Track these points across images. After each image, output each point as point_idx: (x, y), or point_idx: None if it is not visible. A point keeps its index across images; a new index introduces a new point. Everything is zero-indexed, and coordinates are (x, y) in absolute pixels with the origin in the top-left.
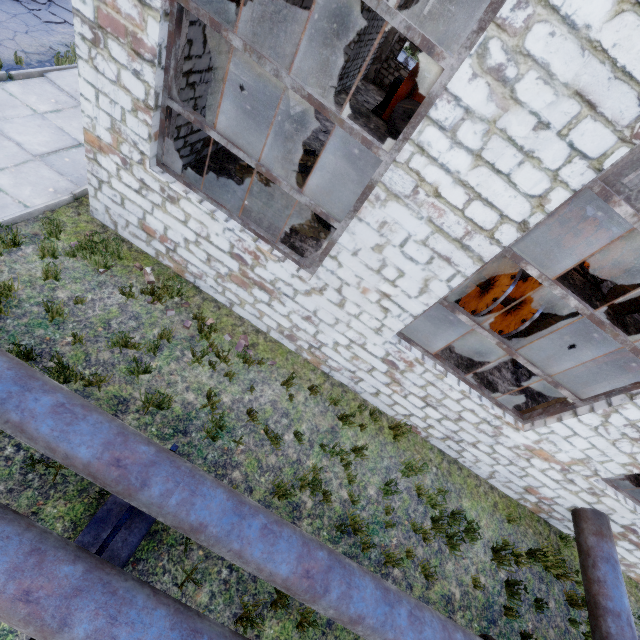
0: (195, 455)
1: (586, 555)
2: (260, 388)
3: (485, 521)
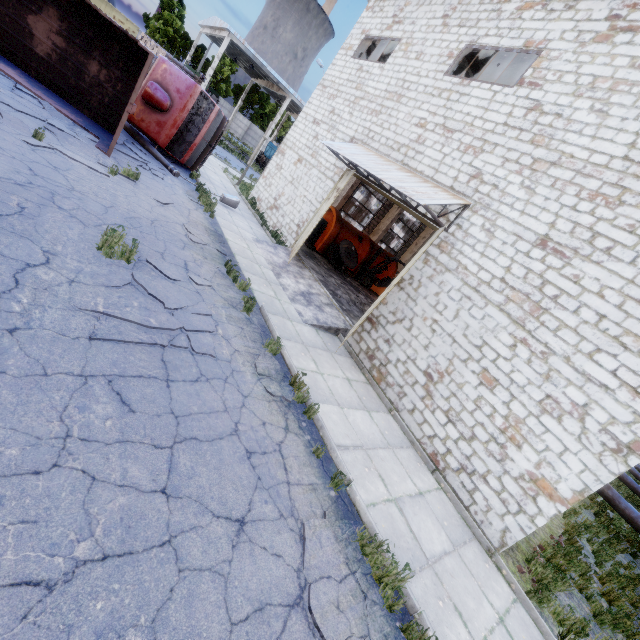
0: (634, 630)
1: (613, 500)
2: (578, 559)
3: (589, 518)
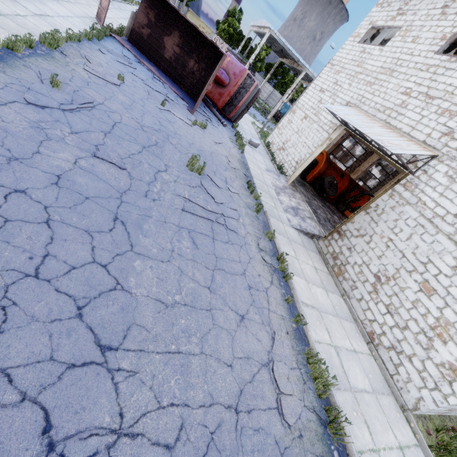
0: None
1: None
2: None
3: None
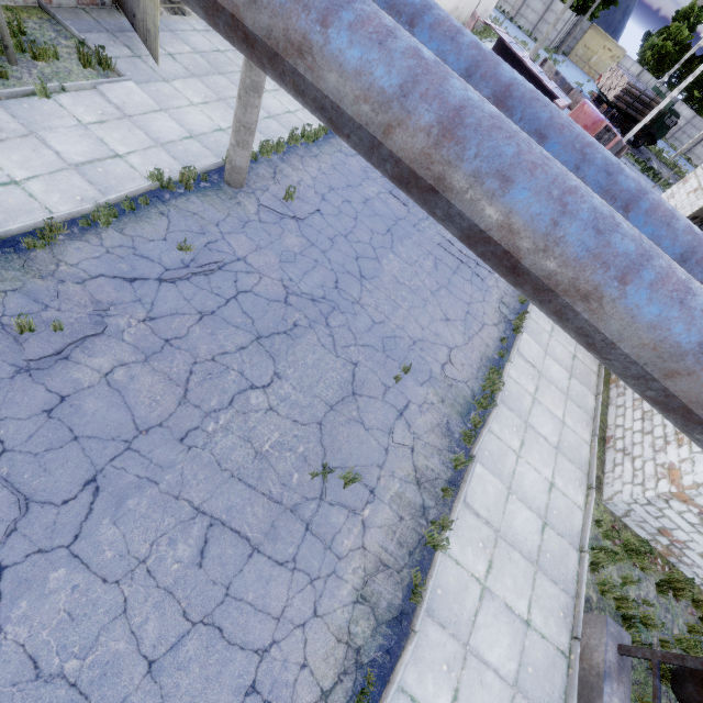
0: None
1: None
2: None
3: None
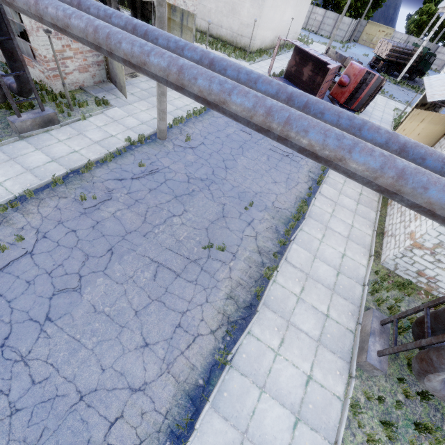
0: None
1: None
2: None
3: None
